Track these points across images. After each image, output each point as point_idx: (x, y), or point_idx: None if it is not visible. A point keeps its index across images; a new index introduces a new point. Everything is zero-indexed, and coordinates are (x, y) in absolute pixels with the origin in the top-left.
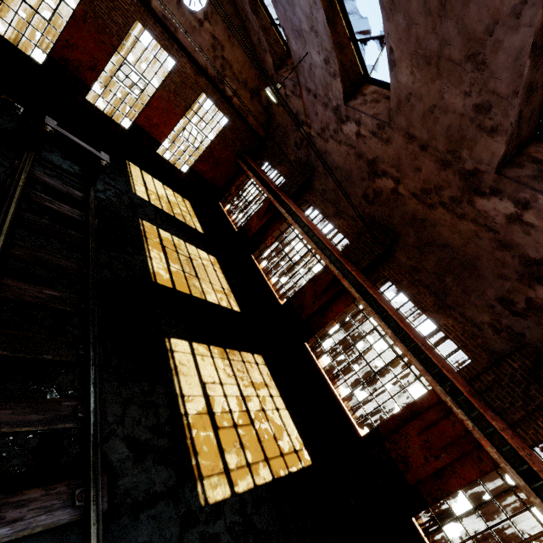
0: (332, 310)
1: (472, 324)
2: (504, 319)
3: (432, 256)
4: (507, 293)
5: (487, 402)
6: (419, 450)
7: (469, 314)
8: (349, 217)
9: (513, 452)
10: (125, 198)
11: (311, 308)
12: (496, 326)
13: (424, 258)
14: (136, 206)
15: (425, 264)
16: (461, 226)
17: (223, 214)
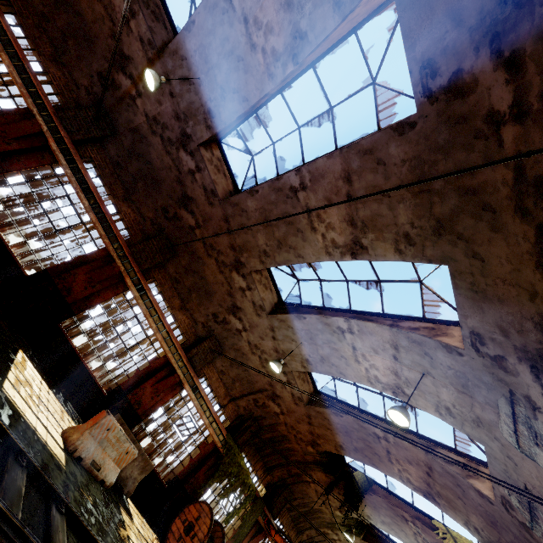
0: None
1: (74, 83)
2: (96, 88)
3: (66, 16)
4: (105, 71)
5: (63, 124)
6: None
7: (76, 75)
8: None
9: (67, 150)
10: None
11: None
12: (90, 90)
13: (58, 13)
14: None
15: (57, 19)
16: (96, 6)
17: None
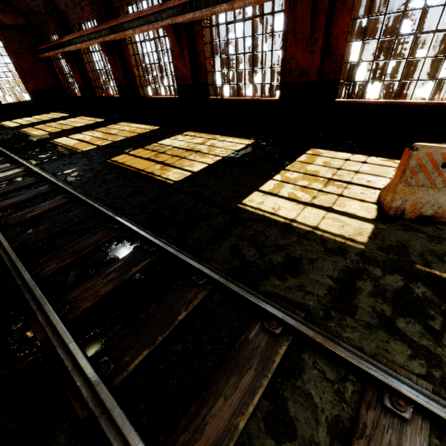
0: (129, 64)
1: None
2: None
3: None
4: None
5: None
6: (182, 66)
7: None
8: (83, 1)
9: (183, 6)
10: (4, 130)
11: (121, 75)
12: None
13: None
14: (13, 129)
15: None
16: None
17: (74, 97)
